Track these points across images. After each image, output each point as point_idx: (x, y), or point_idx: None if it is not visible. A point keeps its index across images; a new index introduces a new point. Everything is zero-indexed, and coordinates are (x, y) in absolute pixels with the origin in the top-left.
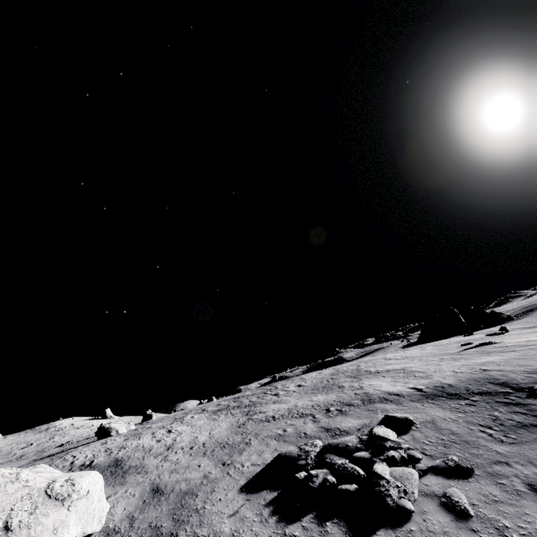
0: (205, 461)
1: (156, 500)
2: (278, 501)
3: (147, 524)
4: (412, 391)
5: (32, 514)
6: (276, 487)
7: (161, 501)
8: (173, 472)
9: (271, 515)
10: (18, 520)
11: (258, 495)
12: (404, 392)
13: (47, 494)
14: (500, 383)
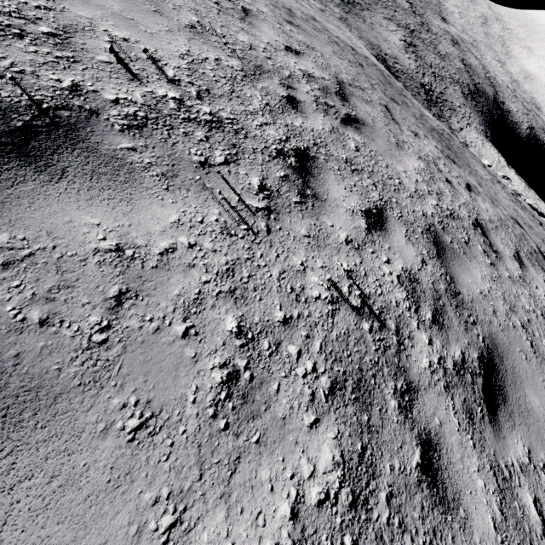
0: None
1: None
2: None
3: None
4: None
5: None
6: None
7: None
8: None
9: None
10: None
11: None
12: None
13: None
14: None
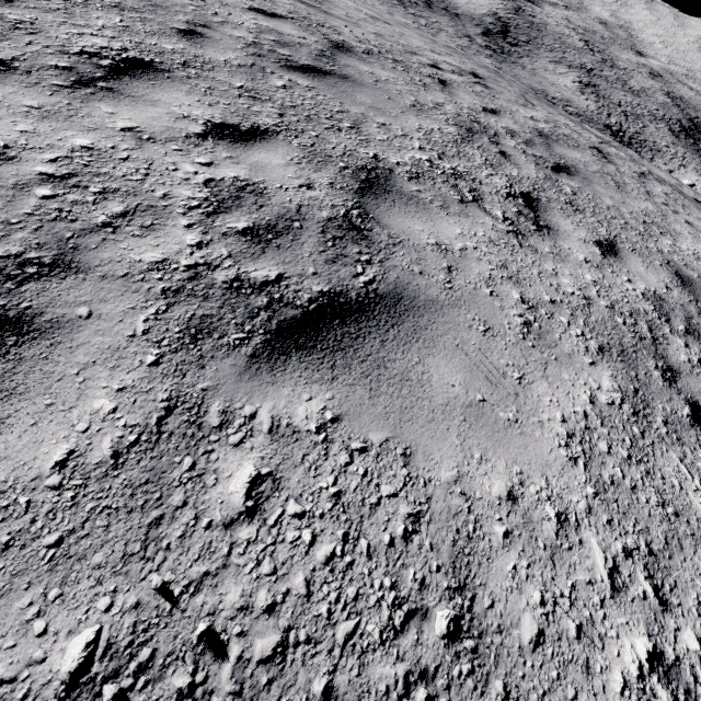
0: None
1: None
2: None
3: None
4: None
5: None
6: None
7: None
8: None
9: None
10: None
11: None
12: None
13: None
14: None
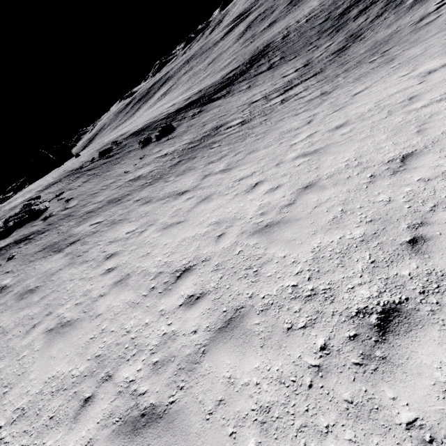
0: None
1: None
2: None
3: None
4: (36, 193)
5: None
6: None
7: None
8: None
9: None
10: None
11: None
12: (32, 195)
13: None
14: (71, 171)
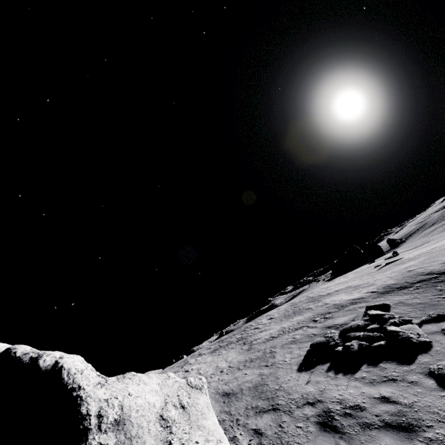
0: (248, 371)
1: (234, 398)
2: (333, 367)
3: (244, 409)
4: (369, 294)
5: (190, 398)
6: (324, 361)
7: (239, 397)
8: (227, 383)
9: (336, 374)
10: (186, 401)
11: (315, 369)
12: (364, 296)
13: (190, 386)
14: (427, 273)
